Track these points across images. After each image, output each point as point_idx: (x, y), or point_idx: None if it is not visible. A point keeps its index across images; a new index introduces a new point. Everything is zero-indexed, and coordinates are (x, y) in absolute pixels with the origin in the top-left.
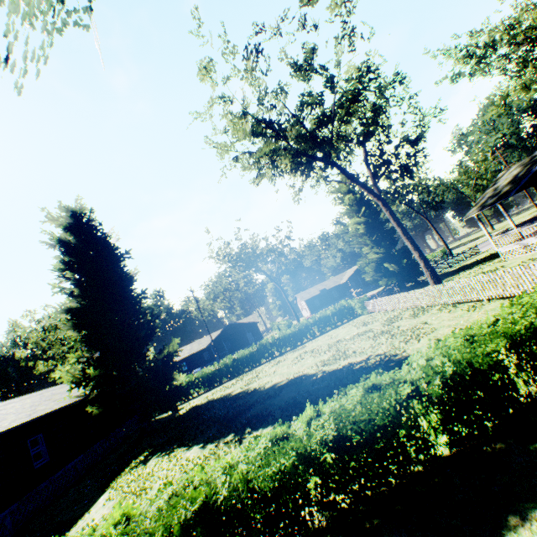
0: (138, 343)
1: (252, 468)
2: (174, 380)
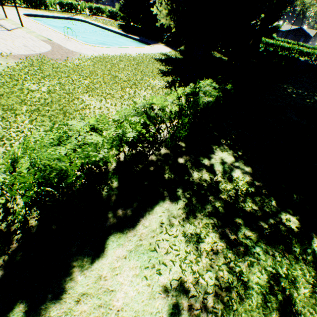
0: (276, 19)
1: (283, 44)
2: (272, 35)
